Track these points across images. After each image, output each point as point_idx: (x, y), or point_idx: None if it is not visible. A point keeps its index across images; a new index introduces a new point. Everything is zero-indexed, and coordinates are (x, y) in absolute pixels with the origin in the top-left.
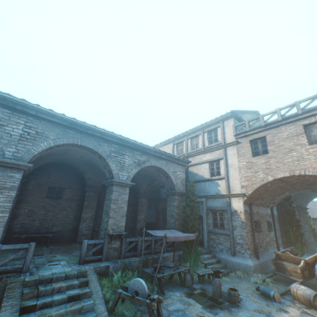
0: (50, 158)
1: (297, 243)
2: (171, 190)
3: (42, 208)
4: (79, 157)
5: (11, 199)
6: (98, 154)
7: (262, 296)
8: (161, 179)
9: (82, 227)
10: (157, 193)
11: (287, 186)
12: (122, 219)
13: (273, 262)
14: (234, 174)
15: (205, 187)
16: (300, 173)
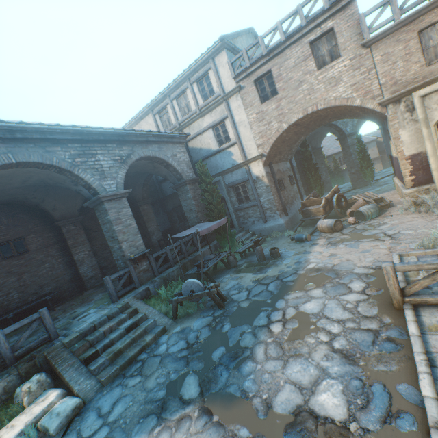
0: None
1: (317, 186)
2: (179, 182)
3: (8, 275)
4: (20, 184)
5: None
6: (55, 168)
7: (297, 243)
8: (159, 171)
9: (84, 271)
10: (159, 192)
11: (302, 130)
12: (136, 238)
13: (300, 212)
14: (246, 134)
15: (217, 162)
16: (313, 109)
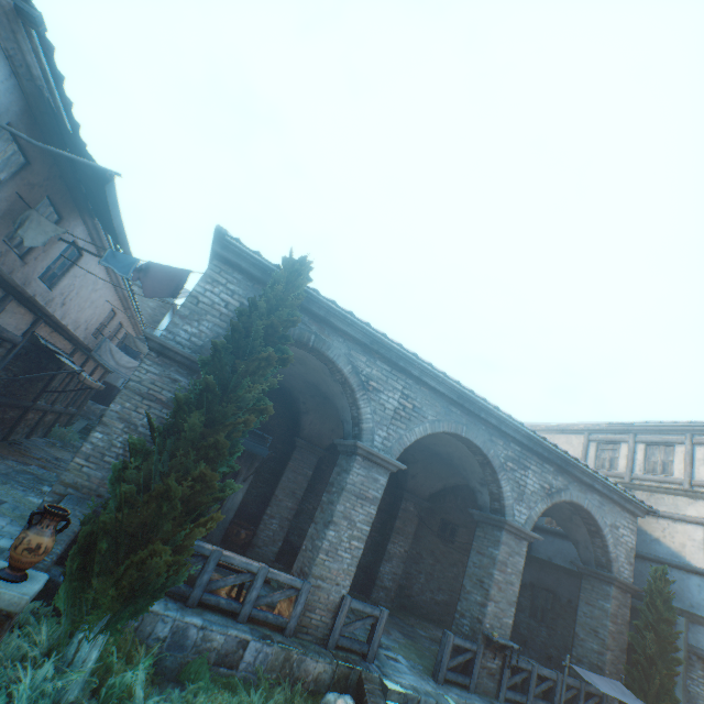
0: None
1: None
2: (597, 567)
3: None
4: (426, 442)
5: (370, 520)
6: (483, 458)
7: None
8: (572, 528)
9: (384, 570)
10: None
11: None
12: (507, 609)
13: None
14: None
15: (685, 587)
16: None
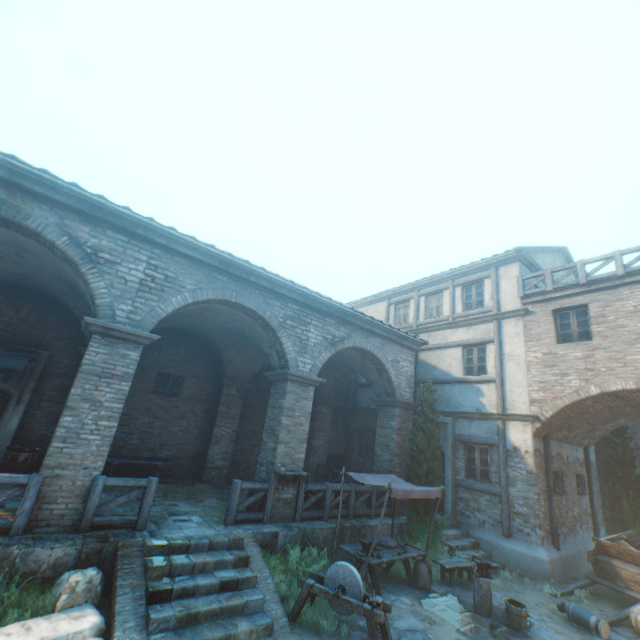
0: (168, 321)
1: (637, 524)
2: (387, 397)
3: (146, 411)
4: (221, 323)
5: (123, 397)
6: (262, 321)
7: (571, 623)
8: (367, 372)
9: (213, 452)
10: (350, 397)
11: (625, 408)
12: (299, 447)
13: (590, 558)
14: (516, 375)
15: (452, 395)
16: None
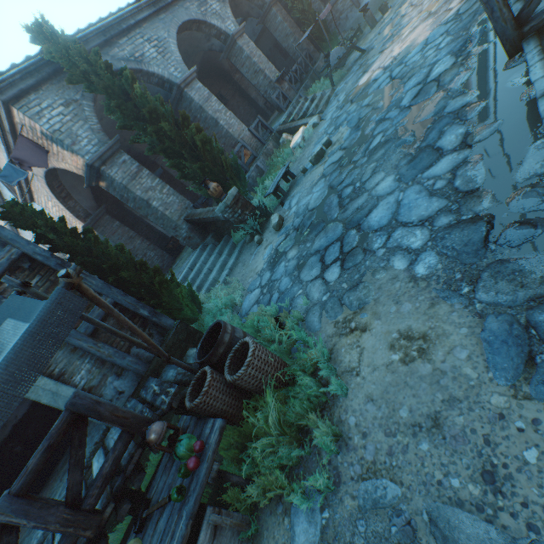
0: None
1: None
2: (263, 11)
3: None
4: None
5: (219, 103)
6: (196, 25)
7: None
8: (241, 10)
9: None
10: None
11: None
12: (270, 66)
13: None
14: None
15: None
16: None
